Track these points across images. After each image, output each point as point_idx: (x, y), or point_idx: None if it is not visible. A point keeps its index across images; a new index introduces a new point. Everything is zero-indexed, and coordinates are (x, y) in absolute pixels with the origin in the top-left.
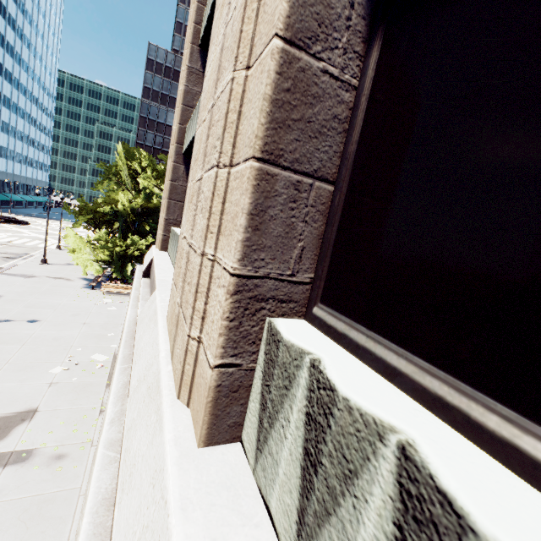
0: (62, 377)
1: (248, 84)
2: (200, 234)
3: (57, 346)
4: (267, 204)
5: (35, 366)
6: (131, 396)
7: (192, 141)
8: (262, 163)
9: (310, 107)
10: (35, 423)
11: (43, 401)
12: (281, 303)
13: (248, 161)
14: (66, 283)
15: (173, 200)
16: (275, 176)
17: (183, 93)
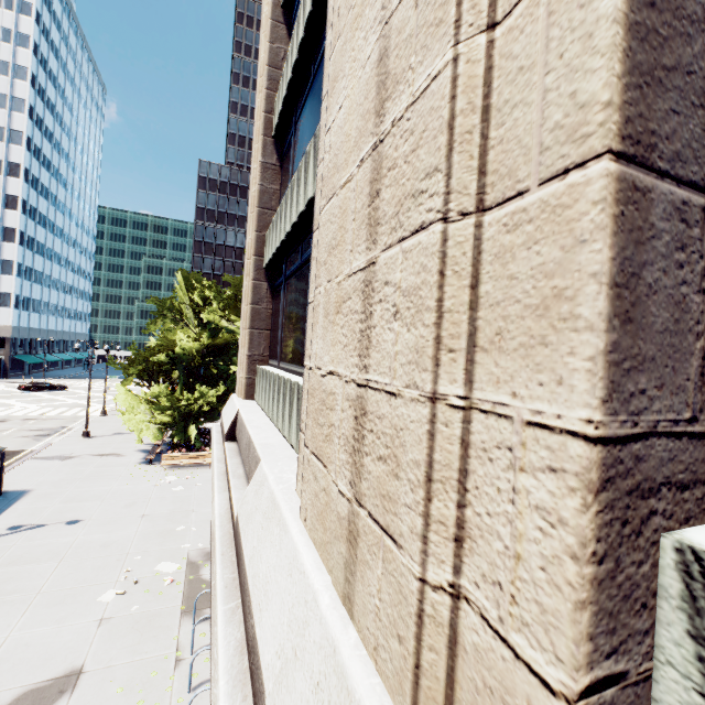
0: (116, 607)
1: (497, 52)
2: (408, 359)
3: (107, 556)
4: (639, 259)
5: (78, 593)
6: (273, 694)
7: (279, 247)
8: (624, 164)
9: (687, 43)
10: (79, 695)
11: (90, 654)
12: (681, 490)
13: (578, 168)
14: (115, 460)
15: (257, 329)
16: (646, 192)
17: (257, 194)
